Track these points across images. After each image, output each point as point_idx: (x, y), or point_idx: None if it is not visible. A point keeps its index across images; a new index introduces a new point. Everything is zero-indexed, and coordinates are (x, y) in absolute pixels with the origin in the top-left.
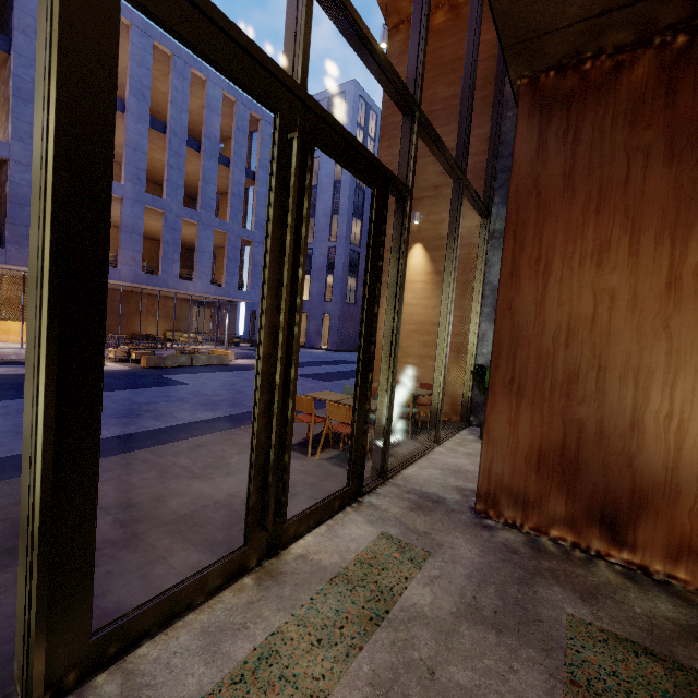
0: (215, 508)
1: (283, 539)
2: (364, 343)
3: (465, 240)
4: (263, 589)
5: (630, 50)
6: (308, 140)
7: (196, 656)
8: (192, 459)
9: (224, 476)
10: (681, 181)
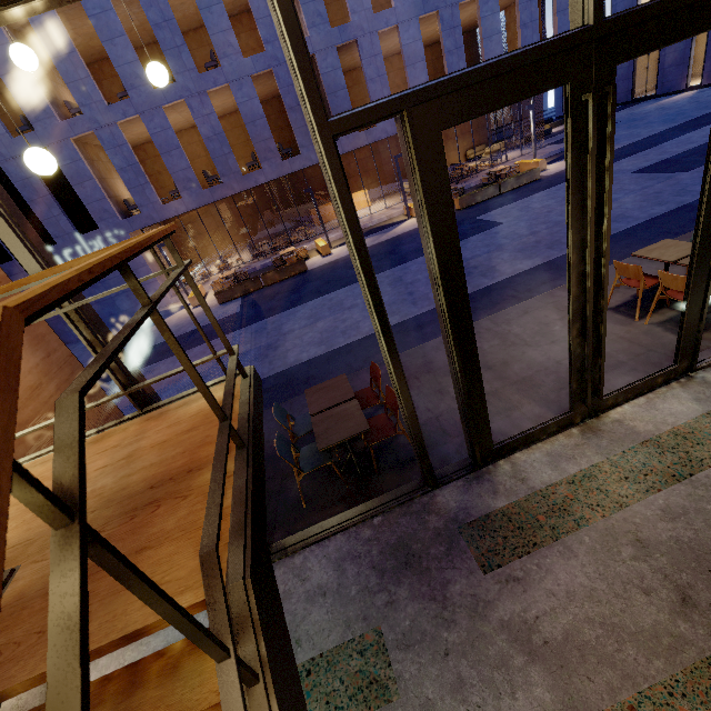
0: (546, 374)
1: (601, 407)
2: (702, 232)
3: None
4: (585, 438)
5: None
6: (607, 73)
7: (546, 465)
8: (522, 327)
9: (549, 344)
10: None
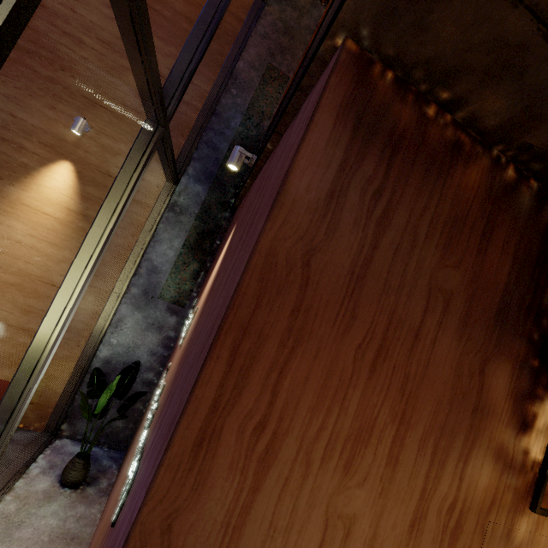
0: None
1: None
2: None
3: (138, 194)
4: None
5: (473, 138)
6: None
7: None
8: None
9: None
10: (463, 366)
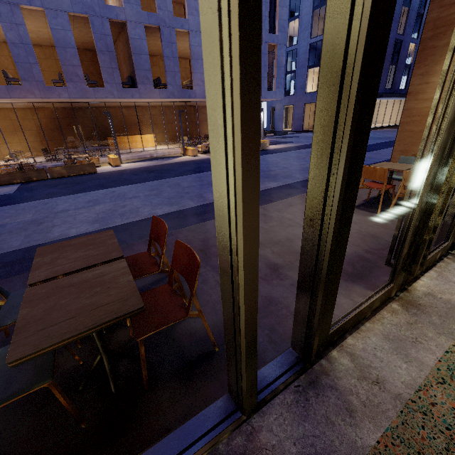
0: None
1: (408, 279)
2: None
3: None
4: (412, 315)
5: None
6: None
7: (393, 354)
8: (292, 214)
9: None
10: None
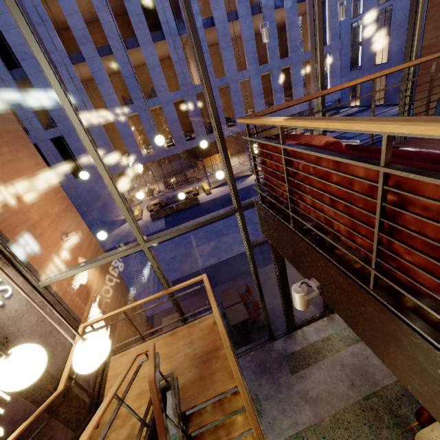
0: None
1: None
2: None
3: None
4: (329, 322)
5: None
6: None
7: (314, 333)
8: None
9: None
10: None
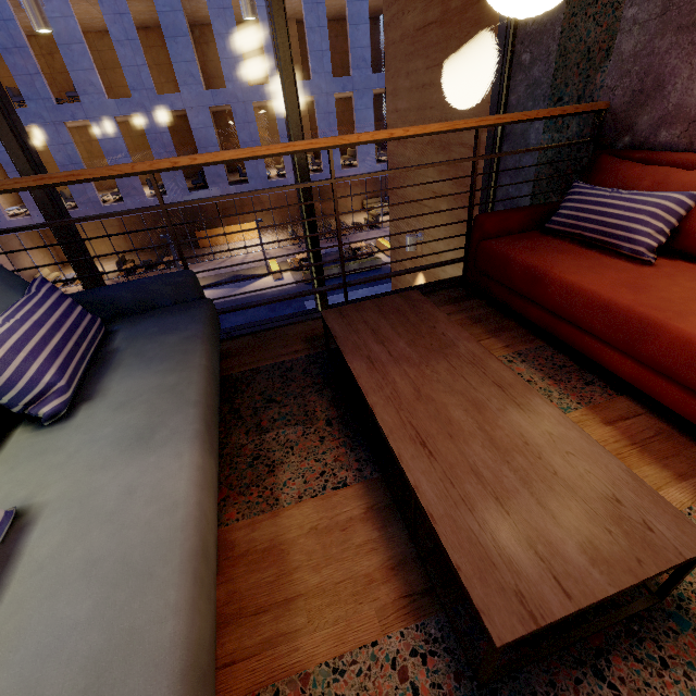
0: None
1: None
2: None
3: None
4: None
5: None
6: None
7: None
8: None
9: None
10: None
